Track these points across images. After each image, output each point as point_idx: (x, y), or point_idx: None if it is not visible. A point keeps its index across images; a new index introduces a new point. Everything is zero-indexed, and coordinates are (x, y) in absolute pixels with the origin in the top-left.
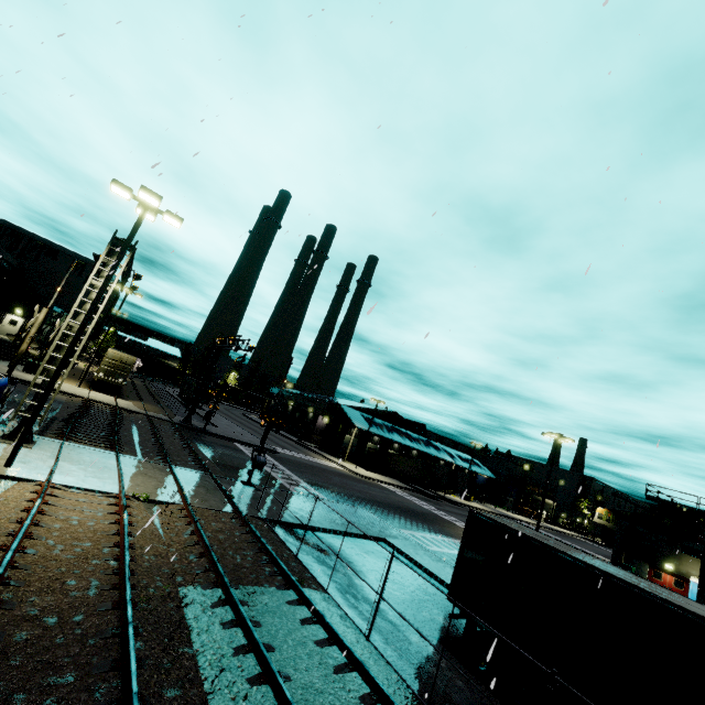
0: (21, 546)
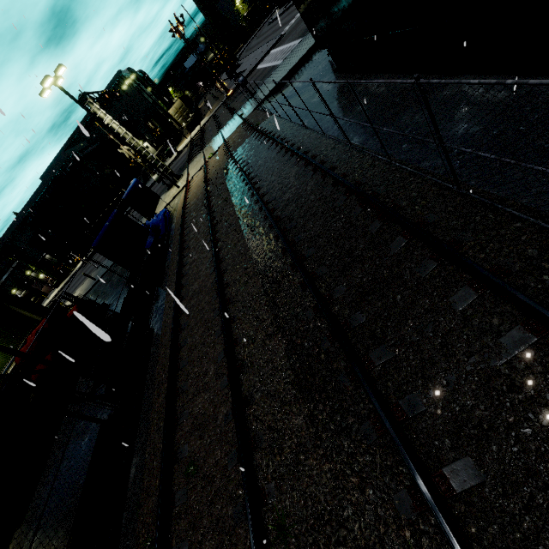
0: (187, 198)
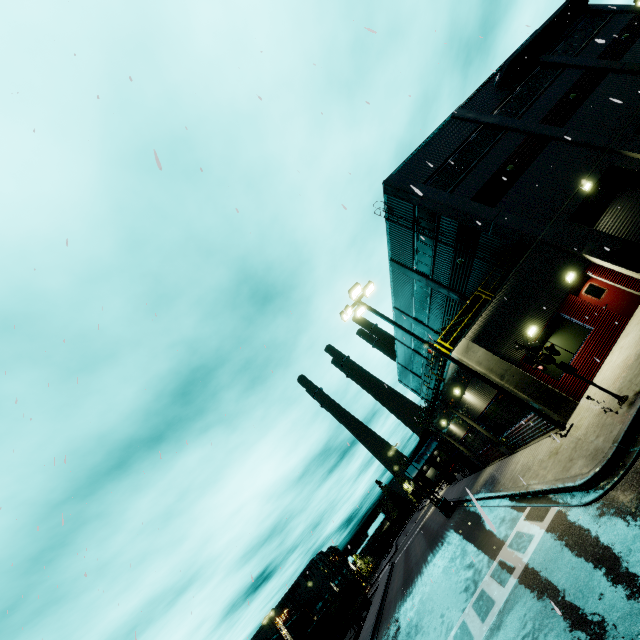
0: None
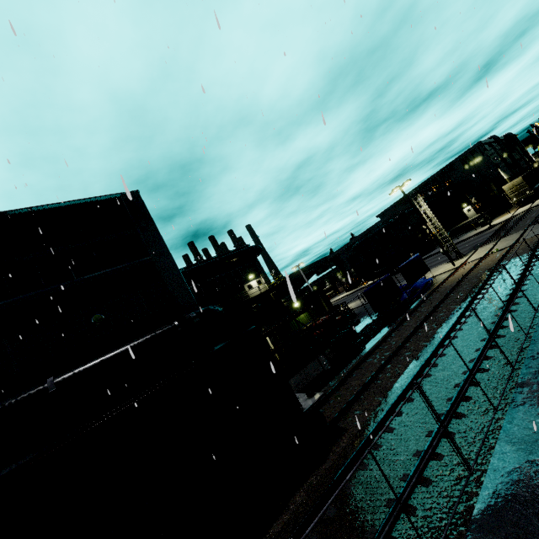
0: (447, 279)
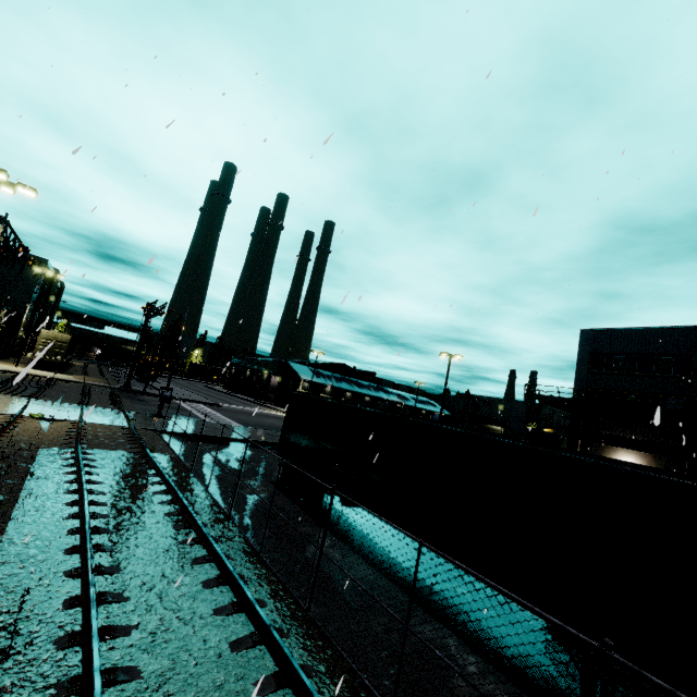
0: None
